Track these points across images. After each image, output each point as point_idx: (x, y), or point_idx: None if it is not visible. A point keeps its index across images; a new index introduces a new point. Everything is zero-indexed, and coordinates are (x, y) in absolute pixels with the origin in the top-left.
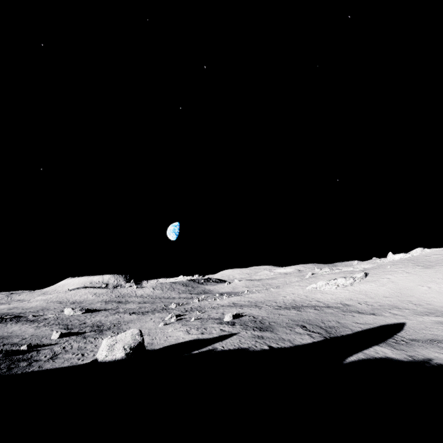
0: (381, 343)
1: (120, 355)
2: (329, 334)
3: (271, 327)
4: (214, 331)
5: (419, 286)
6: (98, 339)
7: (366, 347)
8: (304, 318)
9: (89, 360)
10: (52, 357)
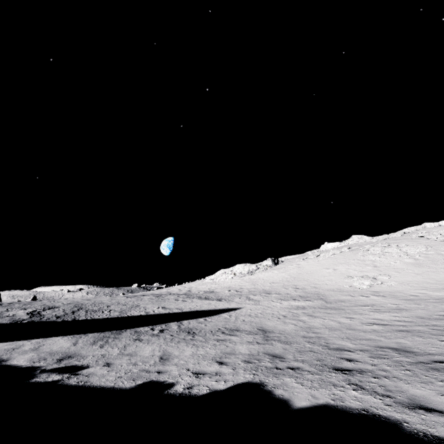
0: (99, 332)
1: None
2: (49, 318)
3: None
4: None
5: (323, 269)
6: None
7: (39, 337)
8: (99, 302)
9: None
10: None
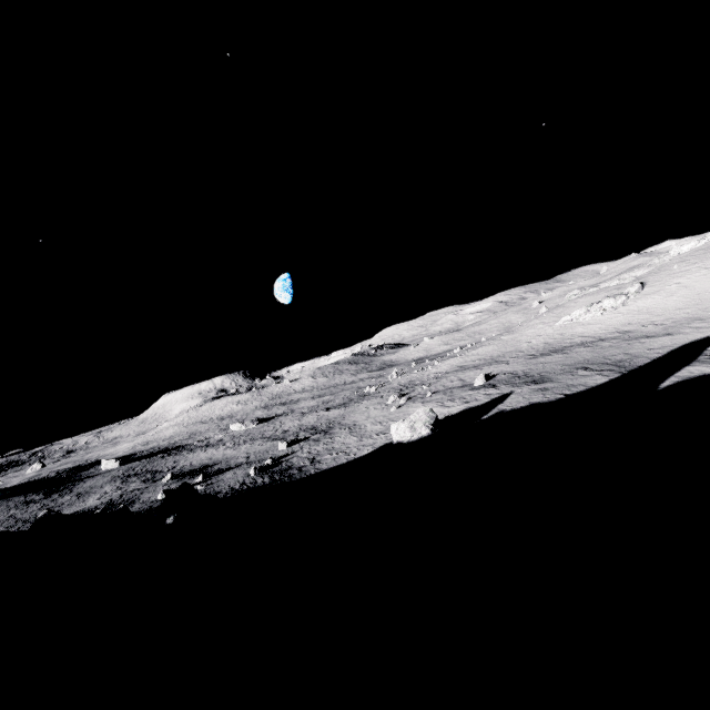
0: (692, 363)
1: (425, 432)
2: (623, 369)
3: (546, 377)
4: (478, 397)
5: None
6: (335, 438)
7: (676, 370)
8: (580, 360)
9: (363, 453)
10: (312, 461)
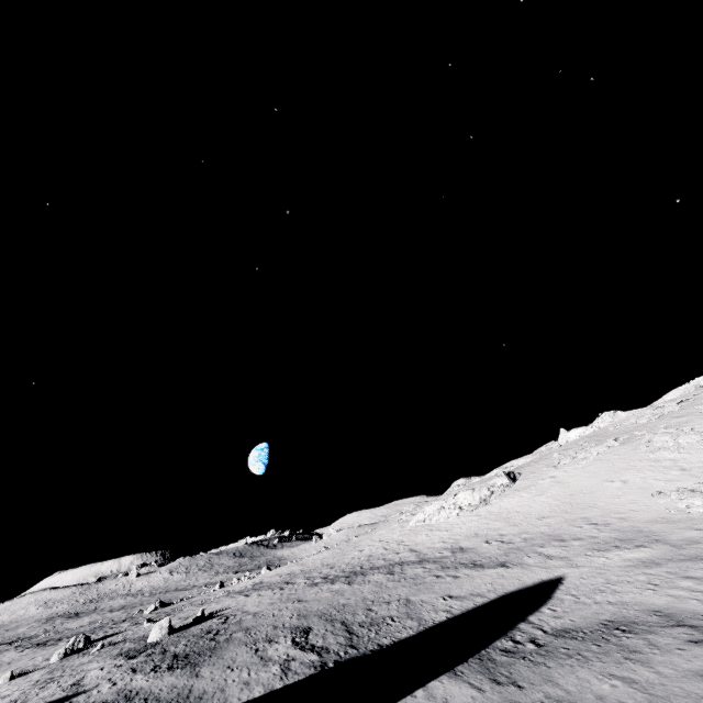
0: (465, 663)
1: None
2: (345, 650)
3: (219, 647)
4: (50, 689)
5: (605, 483)
6: None
7: (411, 687)
8: (337, 603)
9: None
10: None
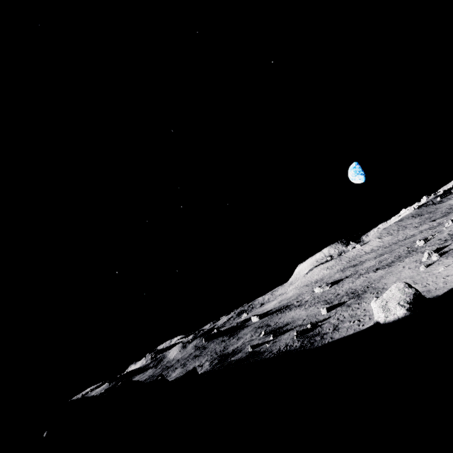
0: None
1: (400, 313)
2: None
3: None
4: None
5: None
6: (362, 304)
7: None
8: None
9: (369, 324)
10: (334, 328)
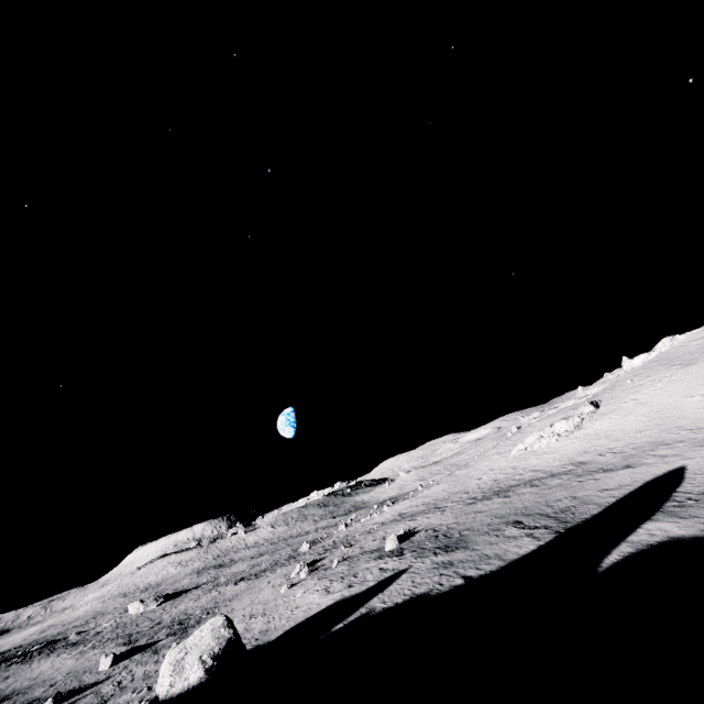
0: (654, 515)
1: (195, 677)
2: (563, 524)
3: (464, 539)
4: (369, 575)
5: (686, 399)
6: None
7: (631, 529)
8: (517, 507)
9: None
10: None
